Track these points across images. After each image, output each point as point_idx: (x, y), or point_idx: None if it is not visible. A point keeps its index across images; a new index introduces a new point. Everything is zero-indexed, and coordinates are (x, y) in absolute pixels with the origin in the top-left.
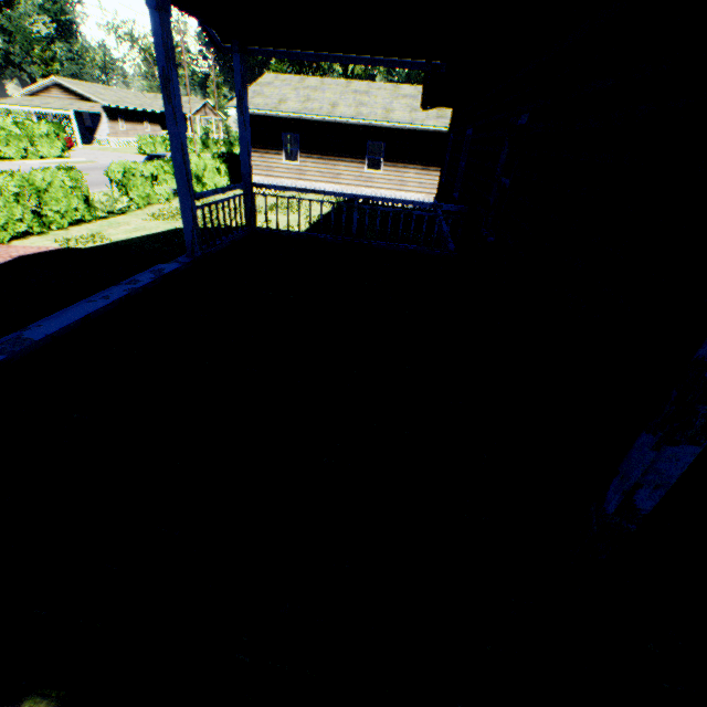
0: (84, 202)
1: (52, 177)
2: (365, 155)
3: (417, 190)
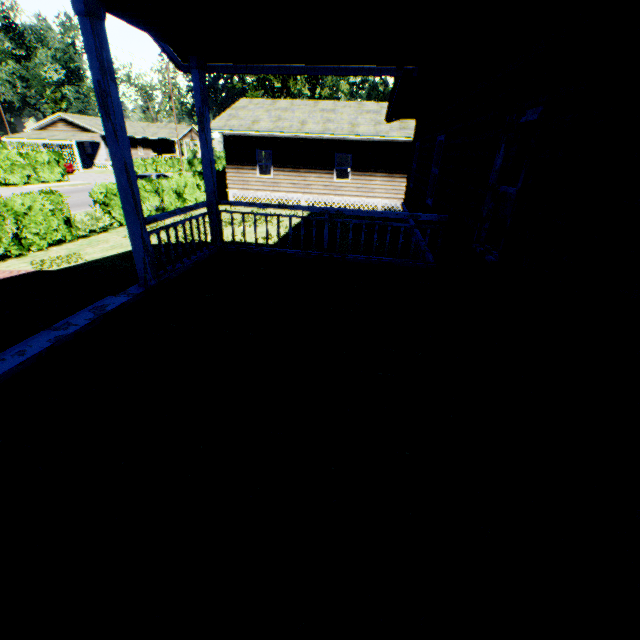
0: (66, 223)
1: (32, 201)
2: (333, 166)
3: (383, 196)
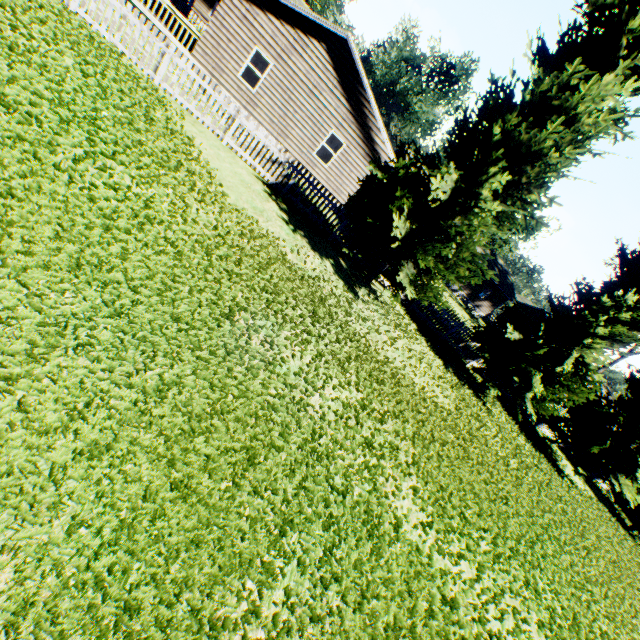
0: None
1: None
2: None
3: None
